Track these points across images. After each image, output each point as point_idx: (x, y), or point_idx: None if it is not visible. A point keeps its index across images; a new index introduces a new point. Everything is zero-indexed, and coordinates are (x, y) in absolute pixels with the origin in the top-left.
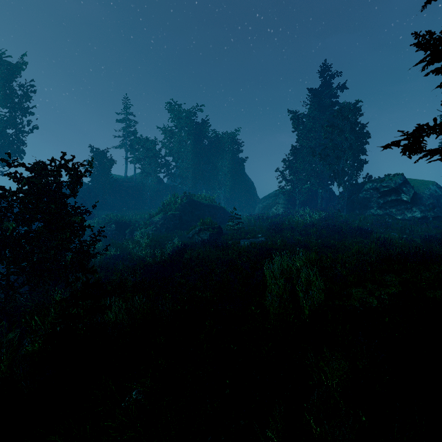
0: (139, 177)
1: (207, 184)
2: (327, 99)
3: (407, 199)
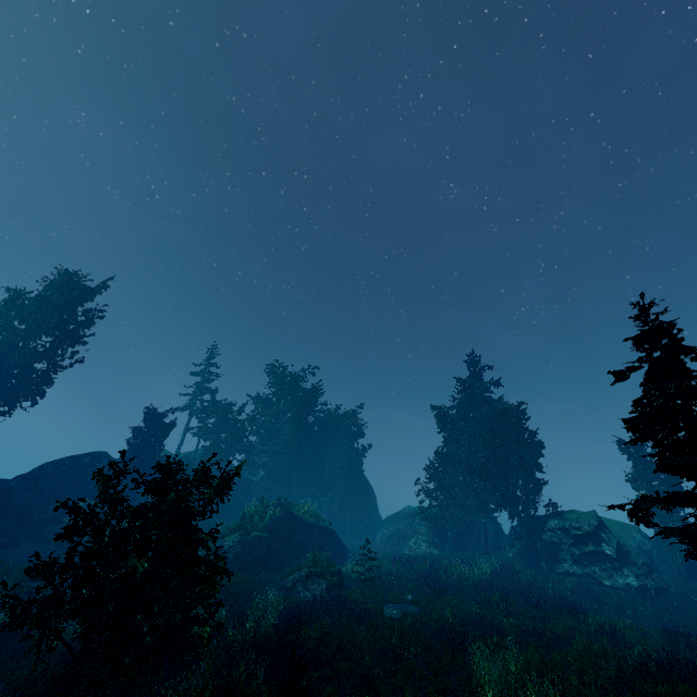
0: (198, 458)
1: (305, 483)
2: (479, 393)
3: (611, 553)
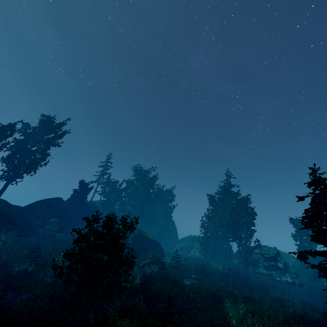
0: (100, 204)
1: (146, 220)
2: (229, 188)
3: (281, 267)
